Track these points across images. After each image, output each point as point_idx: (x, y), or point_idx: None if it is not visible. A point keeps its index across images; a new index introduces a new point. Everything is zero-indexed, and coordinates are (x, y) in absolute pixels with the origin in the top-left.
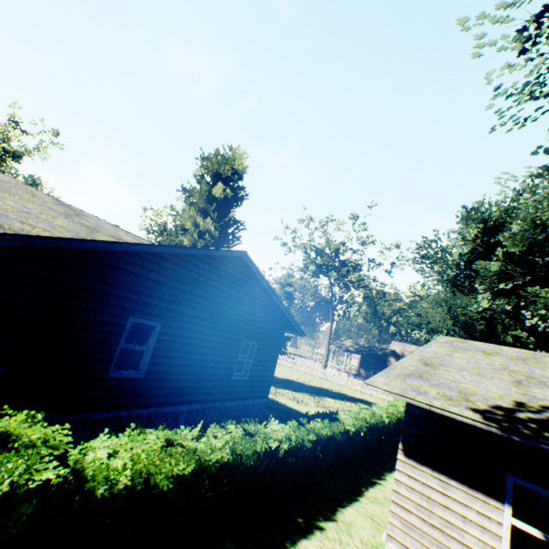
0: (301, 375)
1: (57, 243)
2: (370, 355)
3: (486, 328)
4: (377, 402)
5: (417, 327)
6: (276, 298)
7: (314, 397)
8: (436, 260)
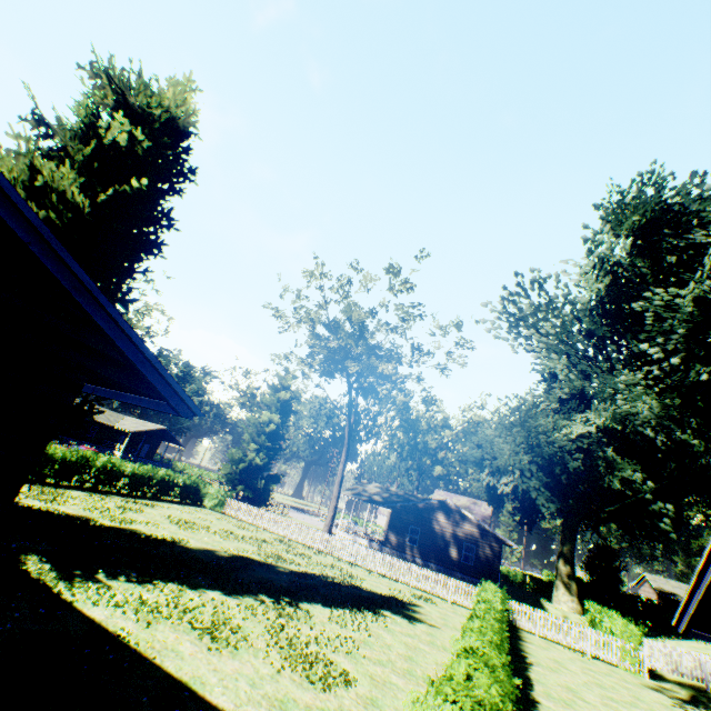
0: (282, 545)
1: None
2: (406, 509)
3: (581, 466)
4: (419, 602)
5: (476, 465)
6: None
7: (279, 609)
8: (536, 322)
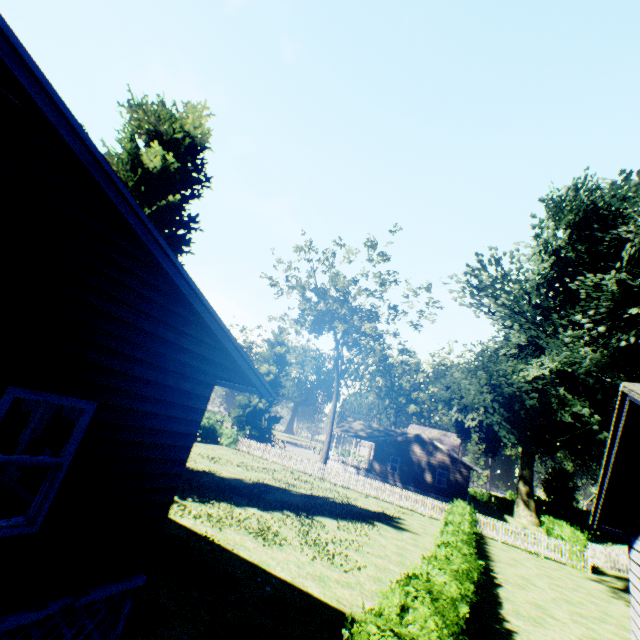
0: (289, 474)
1: None
2: (387, 442)
3: (537, 403)
4: (402, 516)
5: (446, 403)
6: (172, 267)
7: (301, 521)
8: (494, 292)
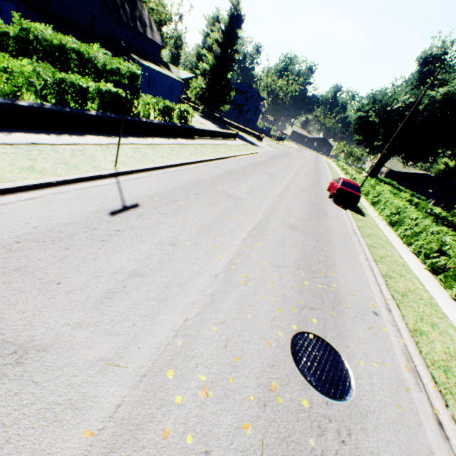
0: None
1: (400, 172)
2: None
3: None
4: None
5: None
6: None
7: None
8: None
